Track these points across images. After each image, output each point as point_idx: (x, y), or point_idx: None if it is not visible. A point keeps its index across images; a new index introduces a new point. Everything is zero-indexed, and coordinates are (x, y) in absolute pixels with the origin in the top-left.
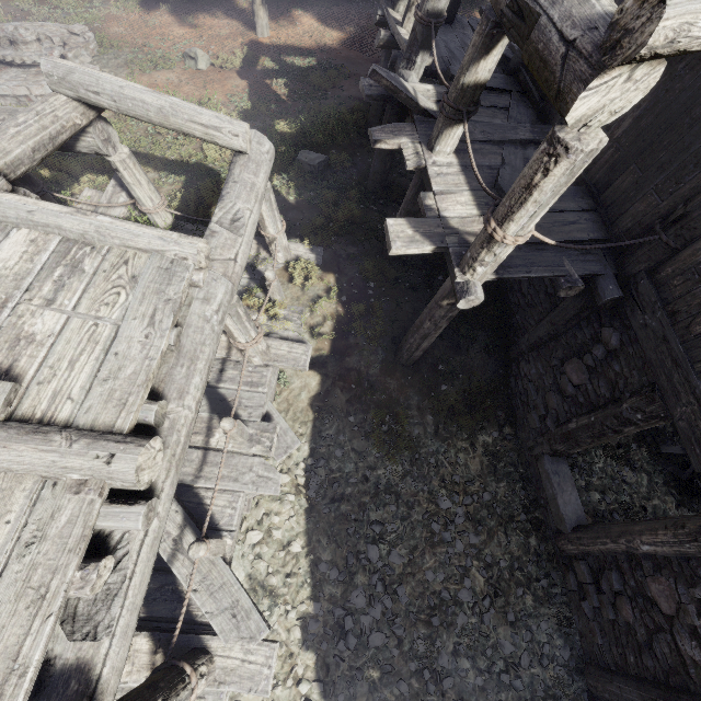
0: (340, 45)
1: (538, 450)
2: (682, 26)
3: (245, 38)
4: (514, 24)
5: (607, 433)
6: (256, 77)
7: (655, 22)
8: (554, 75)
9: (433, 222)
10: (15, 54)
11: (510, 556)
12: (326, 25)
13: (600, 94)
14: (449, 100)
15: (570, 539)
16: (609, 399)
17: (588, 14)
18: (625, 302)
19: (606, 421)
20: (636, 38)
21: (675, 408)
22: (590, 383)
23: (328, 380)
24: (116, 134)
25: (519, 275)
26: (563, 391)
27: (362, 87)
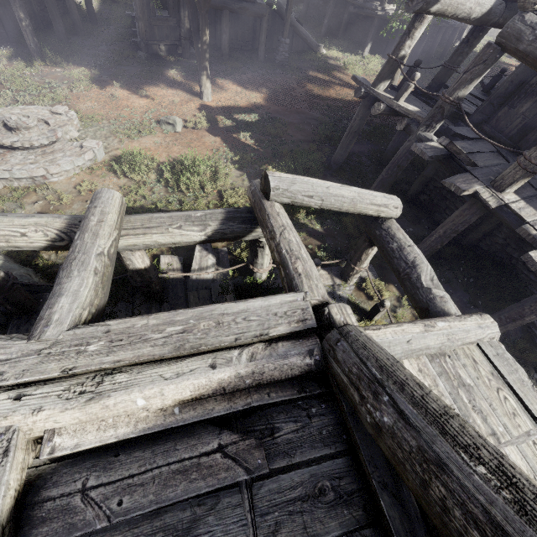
0: (265, 102)
1: None
2: None
3: (196, 103)
4: None
5: None
6: (224, 133)
7: None
8: None
9: None
10: (23, 139)
11: None
12: (247, 89)
13: None
14: (535, 161)
15: None
16: None
17: None
18: None
19: None
20: None
21: None
22: None
23: None
24: None
25: None
26: None
27: (418, 150)
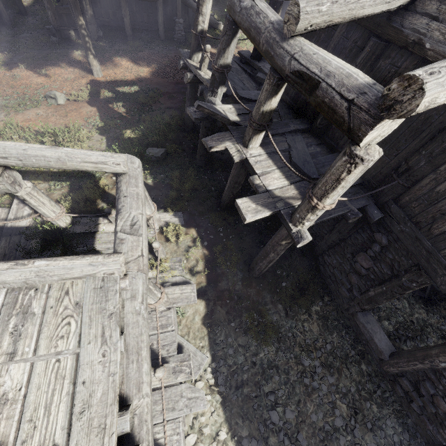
0: (150, 75)
1: (352, 310)
2: (432, 99)
3: (87, 79)
4: (297, 82)
5: (395, 295)
6: (101, 103)
7: (419, 99)
8: (343, 118)
9: (265, 195)
10: None
11: (355, 382)
12: (138, 64)
13: (378, 130)
14: (255, 120)
15: (390, 364)
16: (391, 275)
17: (356, 84)
18: (385, 218)
19: (394, 289)
20: (406, 106)
21: (436, 278)
22: (376, 266)
23: (210, 302)
24: (19, 175)
25: (326, 218)
26: (359, 273)
27: (189, 113)
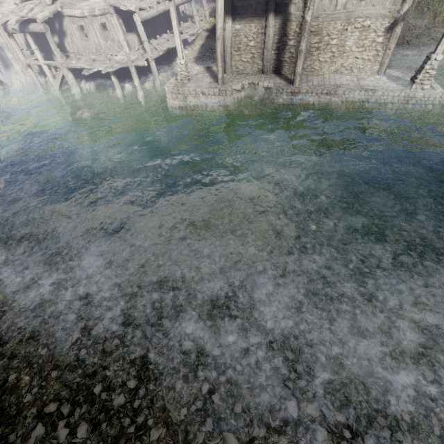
0: None
1: None
2: None
3: None
4: None
5: None
6: None
7: None
8: None
9: None
10: None
11: None
12: None
13: None
14: None
15: None
16: None
17: None
18: None
19: None
20: None
21: None
22: None
23: (210, 33)
24: None
25: None
26: None
27: None
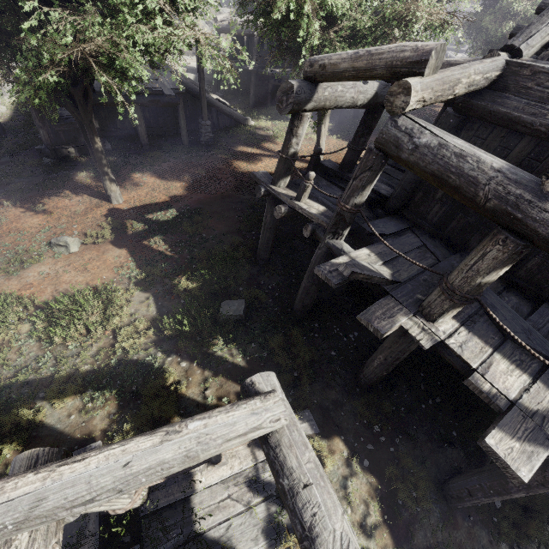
0: (186, 192)
1: None
2: None
3: (103, 209)
4: None
5: None
6: (132, 241)
7: None
8: None
9: (517, 415)
10: None
11: None
12: (167, 179)
13: None
14: (461, 292)
15: None
16: None
17: None
18: None
19: None
20: None
21: None
22: None
23: None
24: None
25: None
26: None
27: (322, 275)
